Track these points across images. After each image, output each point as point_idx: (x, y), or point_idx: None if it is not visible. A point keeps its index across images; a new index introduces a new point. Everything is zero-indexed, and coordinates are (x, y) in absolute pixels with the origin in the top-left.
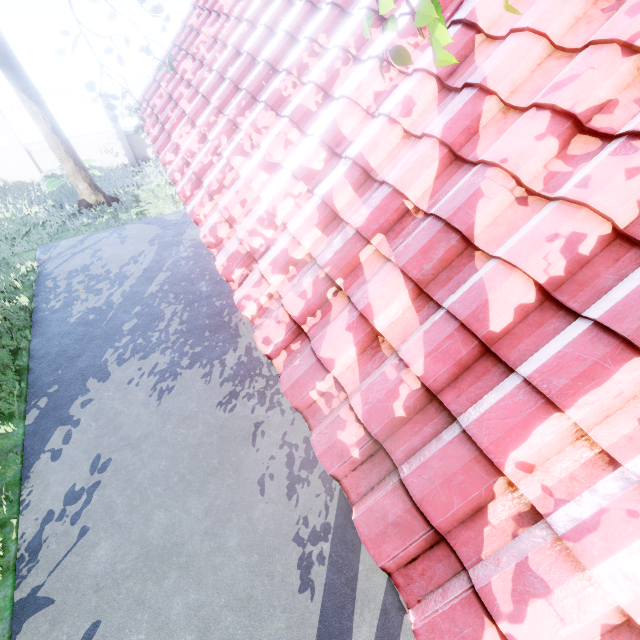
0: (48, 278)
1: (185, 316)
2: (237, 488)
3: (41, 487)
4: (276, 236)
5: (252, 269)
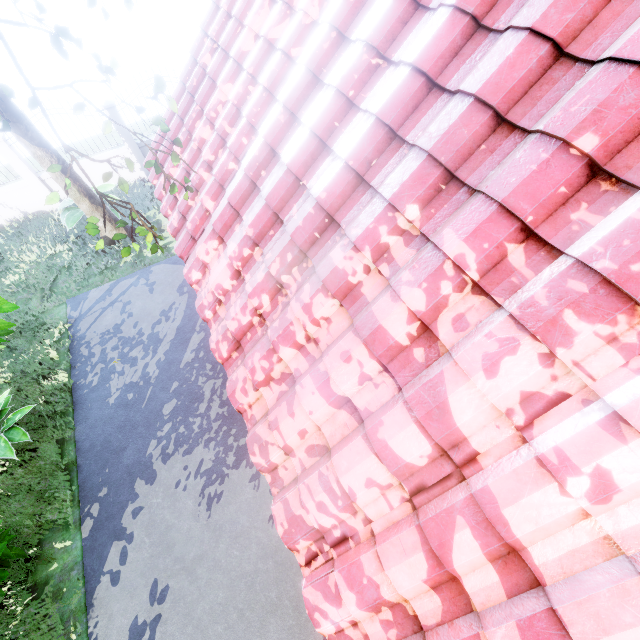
0: (82, 343)
1: (225, 395)
2: (299, 632)
3: (105, 618)
4: (355, 525)
5: (322, 550)
